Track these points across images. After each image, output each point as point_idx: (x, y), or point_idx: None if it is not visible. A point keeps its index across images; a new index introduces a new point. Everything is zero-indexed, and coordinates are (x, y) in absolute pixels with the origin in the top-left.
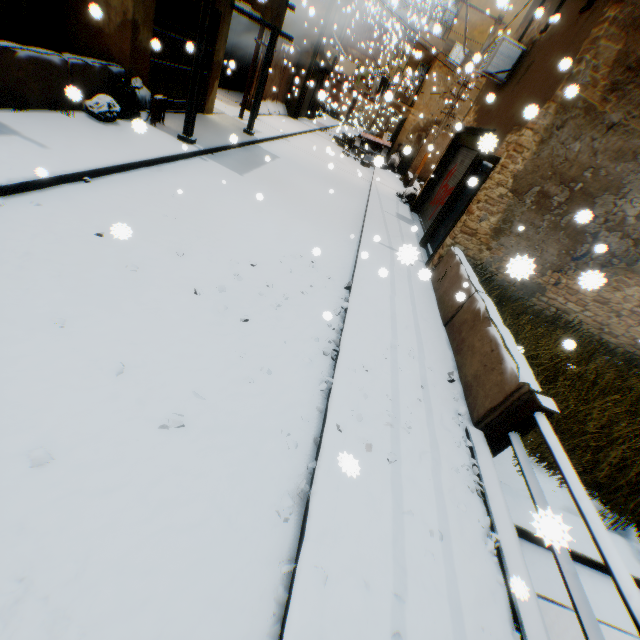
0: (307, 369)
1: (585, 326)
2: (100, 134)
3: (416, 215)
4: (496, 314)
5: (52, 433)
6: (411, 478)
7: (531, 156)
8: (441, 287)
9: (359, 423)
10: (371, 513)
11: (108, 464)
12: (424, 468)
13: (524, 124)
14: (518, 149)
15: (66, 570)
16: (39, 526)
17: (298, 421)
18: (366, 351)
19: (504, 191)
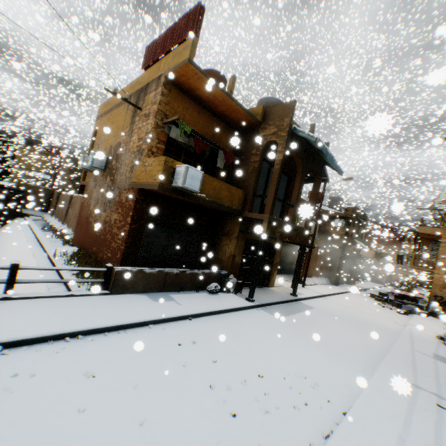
0: None
1: None
2: (207, 299)
3: None
4: None
5: (91, 445)
6: None
7: None
8: None
9: None
10: None
11: None
12: None
13: None
14: None
15: None
16: None
17: None
18: None
19: None
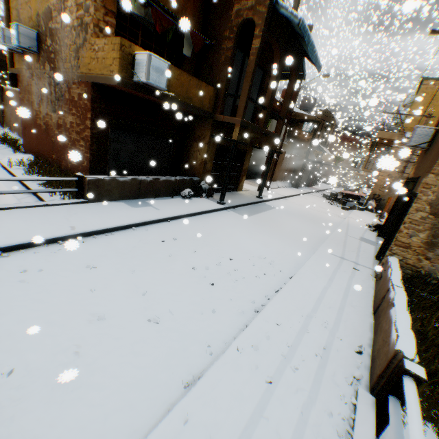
0: (238, 316)
1: None
2: (182, 203)
3: (381, 239)
4: (402, 302)
5: (109, 310)
6: (280, 399)
7: (438, 189)
8: (377, 285)
9: (255, 351)
10: (236, 403)
11: (121, 327)
12: (296, 398)
13: (429, 170)
14: (425, 186)
15: (88, 360)
16: (89, 340)
17: (219, 341)
18: (283, 313)
19: (423, 214)
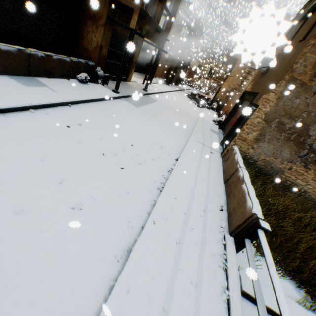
0: (147, 194)
1: (308, 193)
2: (79, 88)
3: (221, 130)
4: (248, 179)
5: (26, 203)
6: (187, 253)
7: (273, 104)
8: (225, 164)
9: (165, 222)
10: (160, 265)
11: (44, 220)
12: (195, 250)
13: (270, 90)
14: (266, 101)
15: (14, 261)
16: (9, 240)
17: (136, 217)
18: (178, 189)
19: (260, 120)
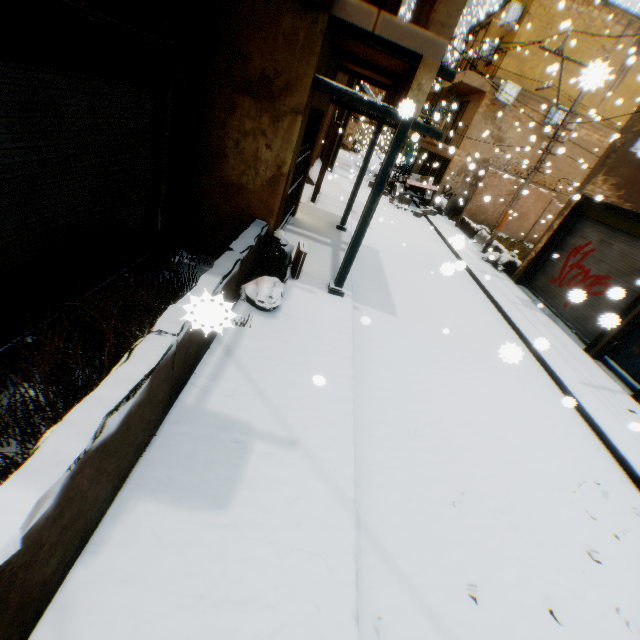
0: None
1: None
2: (289, 346)
3: (526, 289)
4: None
5: None
6: None
7: None
8: None
9: None
10: None
11: None
12: None
13: None
14: None
15: None
16: None
17: None
18: None
19: None
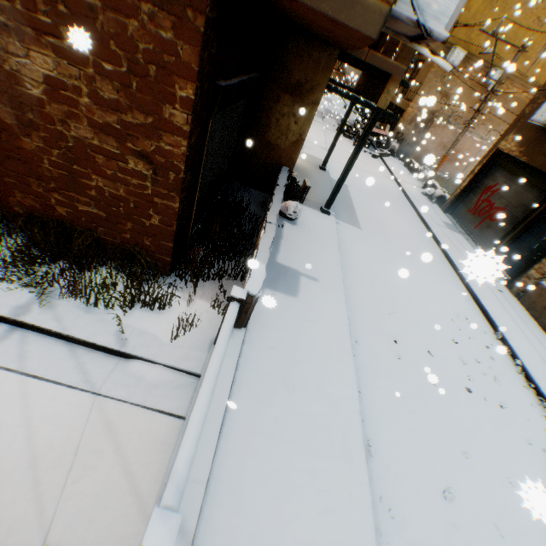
0: None
1: None
2: (306, 239)
3: (450, 217)
4: None
5: None
6: None
7: None
8: (542, 318)
9: None
10: None
11: None
12: None
13: None
14: None
15: None
16: None
17: None
18: None
19: None
